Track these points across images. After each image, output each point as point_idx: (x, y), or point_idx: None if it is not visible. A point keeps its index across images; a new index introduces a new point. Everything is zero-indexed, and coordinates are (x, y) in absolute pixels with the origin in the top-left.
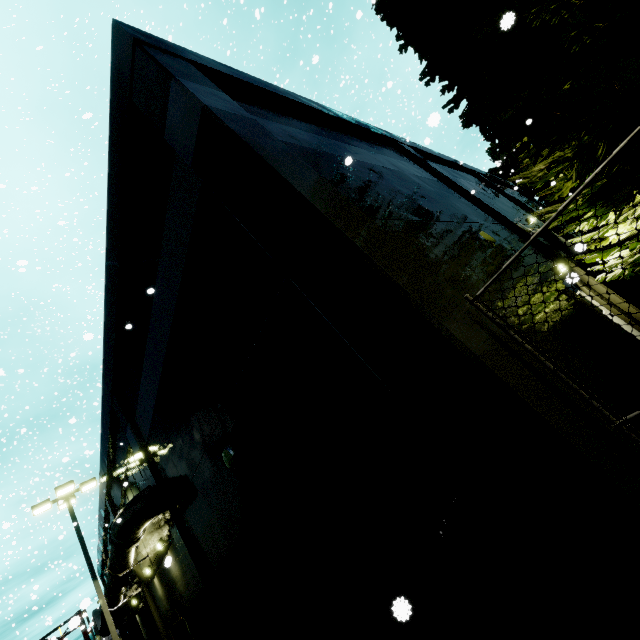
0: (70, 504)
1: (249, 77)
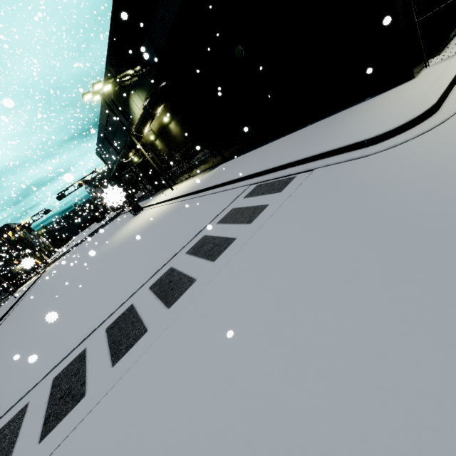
0: (102, 97)
1: None
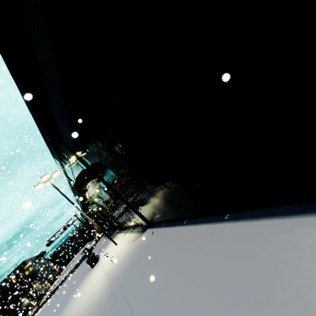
0: (51, 182)
1: None
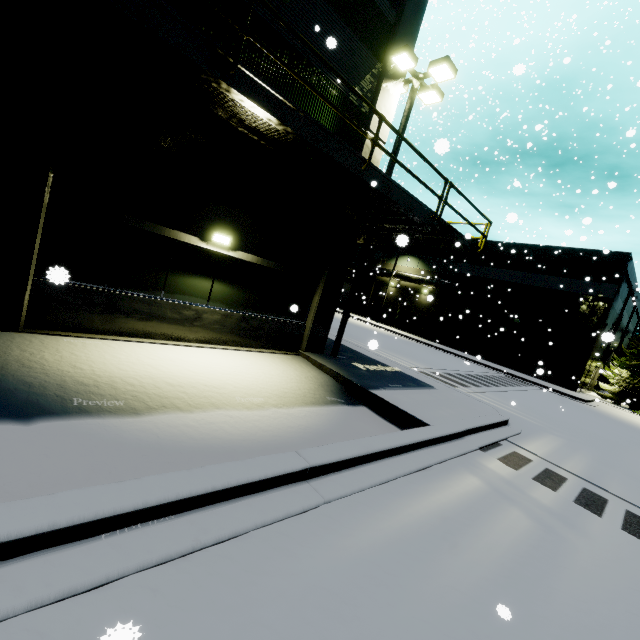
0: None
1: (631, 267)
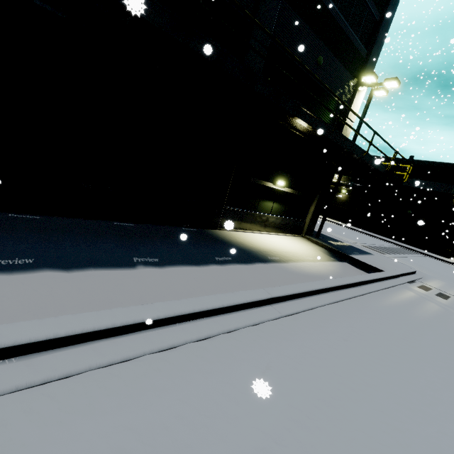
0: None
1: None
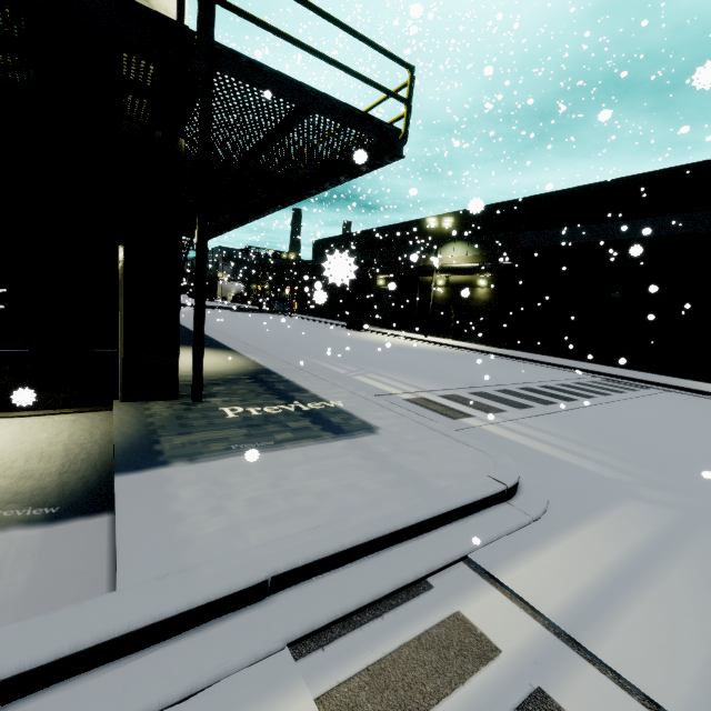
0: (440, 227)
1: None
